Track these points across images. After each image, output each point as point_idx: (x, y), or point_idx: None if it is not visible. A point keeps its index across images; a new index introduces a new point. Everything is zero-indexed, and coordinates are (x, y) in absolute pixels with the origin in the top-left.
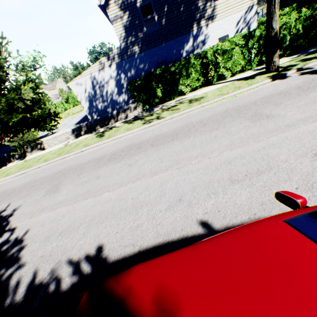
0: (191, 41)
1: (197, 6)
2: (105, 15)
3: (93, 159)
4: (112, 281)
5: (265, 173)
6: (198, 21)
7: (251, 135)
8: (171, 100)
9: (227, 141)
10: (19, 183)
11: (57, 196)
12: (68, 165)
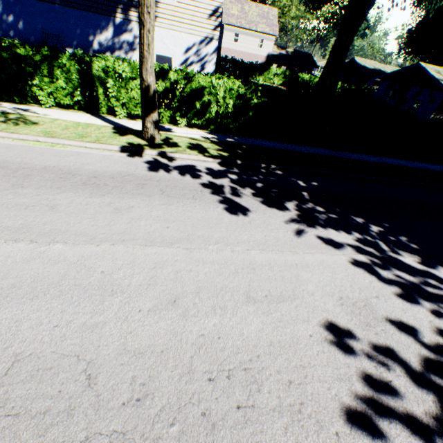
0: (112, 32)
1: None
2: None
3: None
4: None
5: None
6: (127, 8)
7: None
8: (18, 104)
9: None
10: None
11: None
12: None
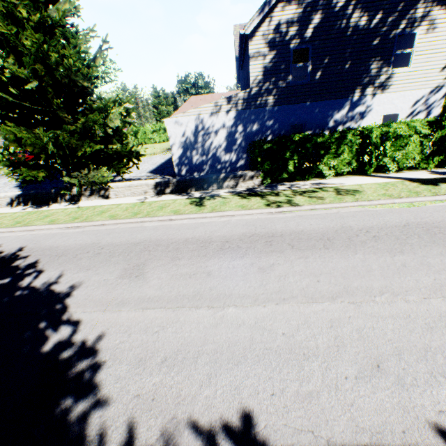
0: (347, 109)
1: (369, 67)
2: (240, 46)
3: (192, 238)
4: None
5: None
6: (364, 87)
7: None
8: (303, 180)
9: (429, 280)
10: (73, 241)
11: (144, 285)
12: (150, 235)
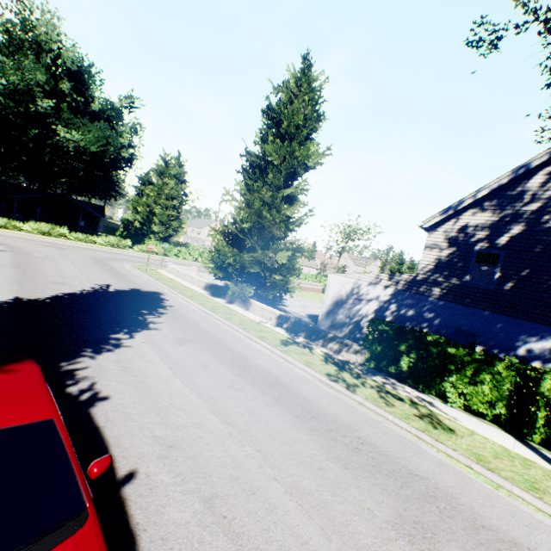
0: None
1: None
2: None
3: (238, 352)
4: (33, 360)
5: (233, 544)
6: None
7: (341, 522)
8: (417, 390)
9: (312, 485)
10: (193, 316)
11: (174, 347)
12: (225, 337)
